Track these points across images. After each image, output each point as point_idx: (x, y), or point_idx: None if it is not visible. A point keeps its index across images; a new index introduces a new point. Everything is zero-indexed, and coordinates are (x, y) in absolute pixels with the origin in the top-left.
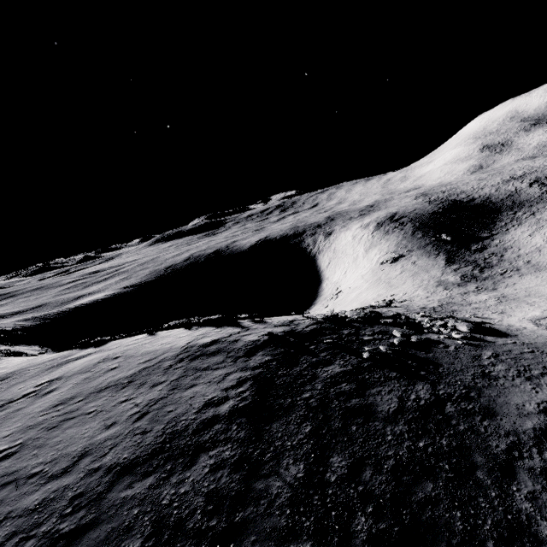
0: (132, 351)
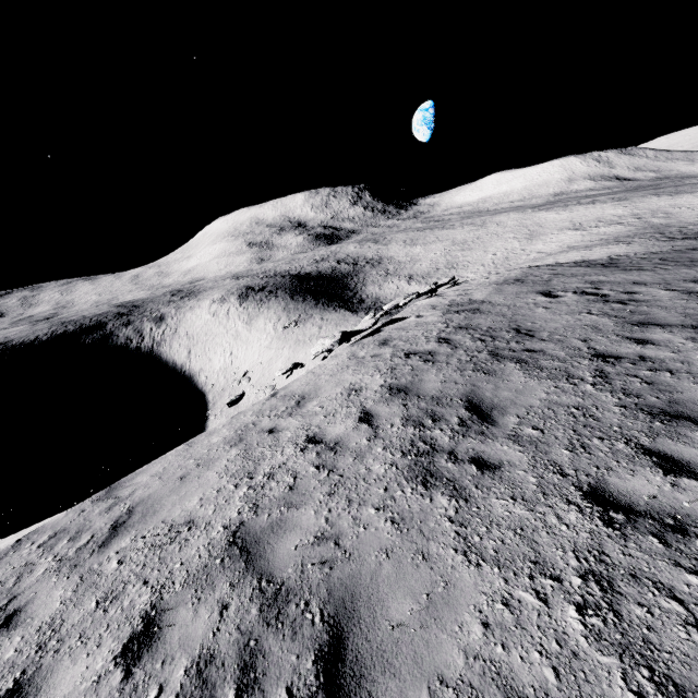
0: (508, 278)
